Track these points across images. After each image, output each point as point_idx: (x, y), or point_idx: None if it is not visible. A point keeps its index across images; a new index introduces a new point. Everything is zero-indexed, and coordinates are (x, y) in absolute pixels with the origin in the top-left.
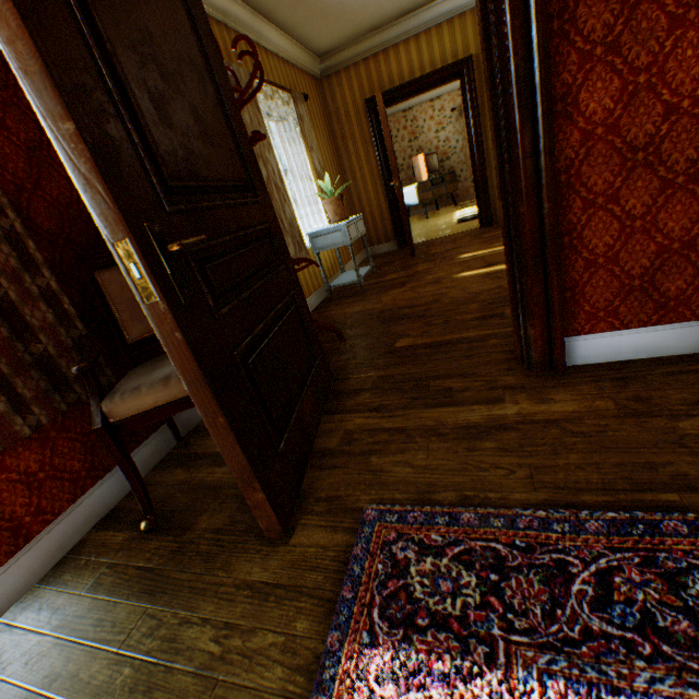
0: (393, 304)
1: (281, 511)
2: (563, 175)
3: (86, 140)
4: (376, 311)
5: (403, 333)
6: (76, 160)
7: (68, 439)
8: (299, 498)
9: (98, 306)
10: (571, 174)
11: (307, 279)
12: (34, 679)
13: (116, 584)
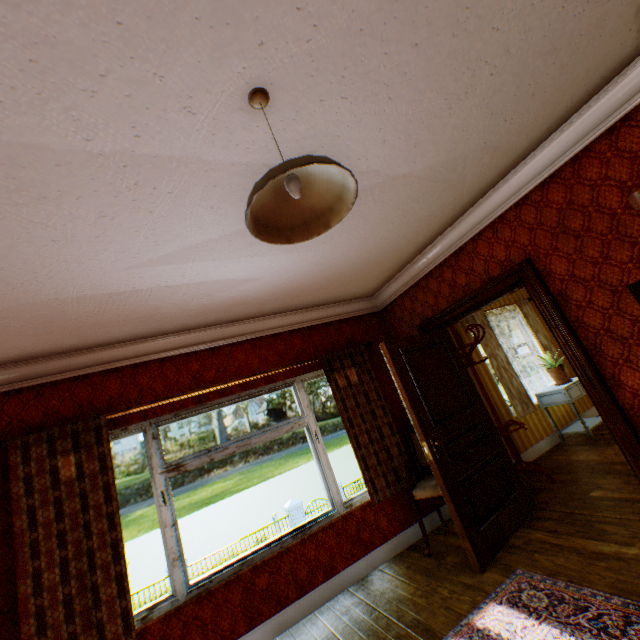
0: (610, 457)
1: (478, 558)
2: (629, 410)
3: (416, 417)
4: (592, 462)
5: (600, 485)
6: (414, 422)
7: (398, 503)
8: (492, 560)
9: (410, 446)
10: (634, 410)
11: (537, 426)
12: (391, 584)
13: (414, 568)
